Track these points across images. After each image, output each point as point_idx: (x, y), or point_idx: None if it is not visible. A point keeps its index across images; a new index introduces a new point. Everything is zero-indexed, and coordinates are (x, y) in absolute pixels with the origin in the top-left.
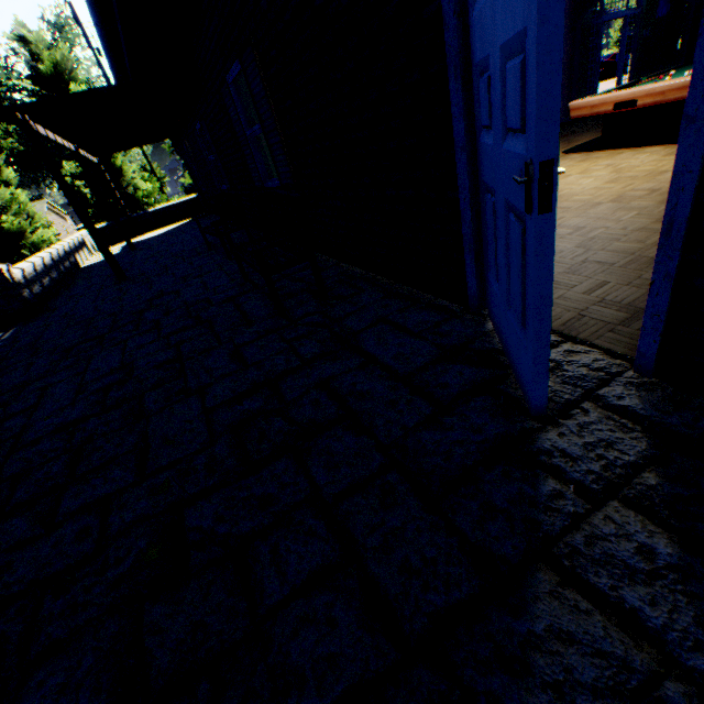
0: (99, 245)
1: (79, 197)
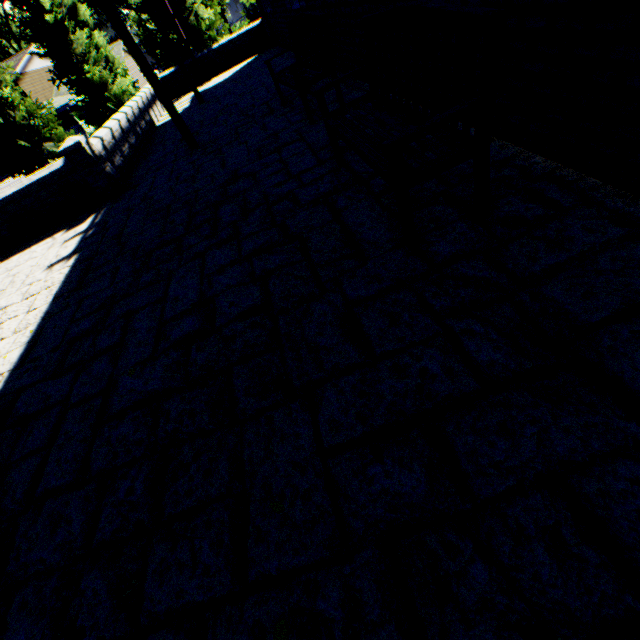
0: (166, 106)
1: (148, 35)
